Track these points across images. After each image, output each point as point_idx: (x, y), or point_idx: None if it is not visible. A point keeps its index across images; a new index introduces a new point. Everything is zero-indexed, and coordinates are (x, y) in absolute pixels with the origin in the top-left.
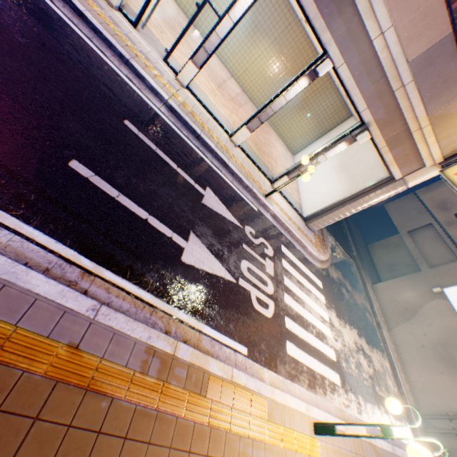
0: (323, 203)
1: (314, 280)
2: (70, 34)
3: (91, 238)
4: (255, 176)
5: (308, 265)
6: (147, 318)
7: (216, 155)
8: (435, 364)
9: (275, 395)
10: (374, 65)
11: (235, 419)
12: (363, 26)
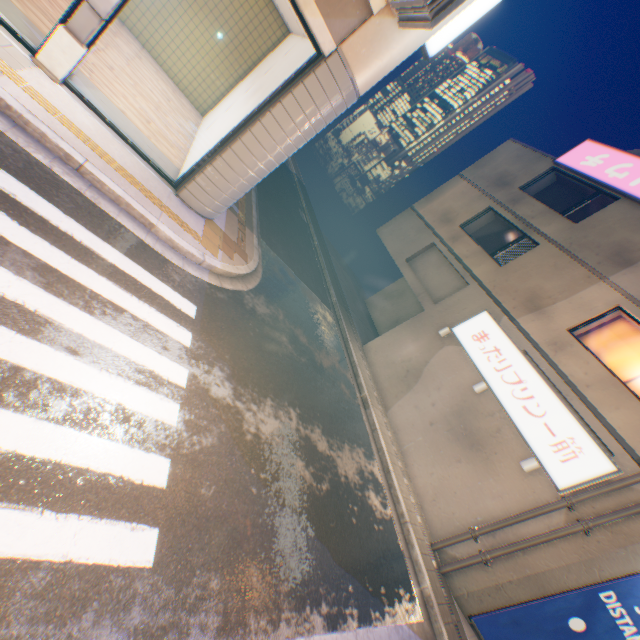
0: (214, 147)
1: (163, 296)
2: None
3: None
4: None
5: (149, 262)
6: None
7: None
8: (450, 449)
9: None
10: None
11: None
12: None
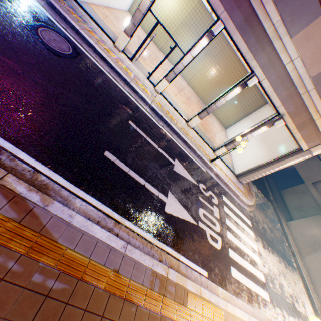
0: (250, 164)
1: (245, 220)
2: (99, 72)
3: (118, 200)
4: (203, 147)
5: (240, 209)
6: (149, 251)
7: (179, 136)
8: None
9: (227, 307)
10: (286, 79)
11: None
12: (278, 56)
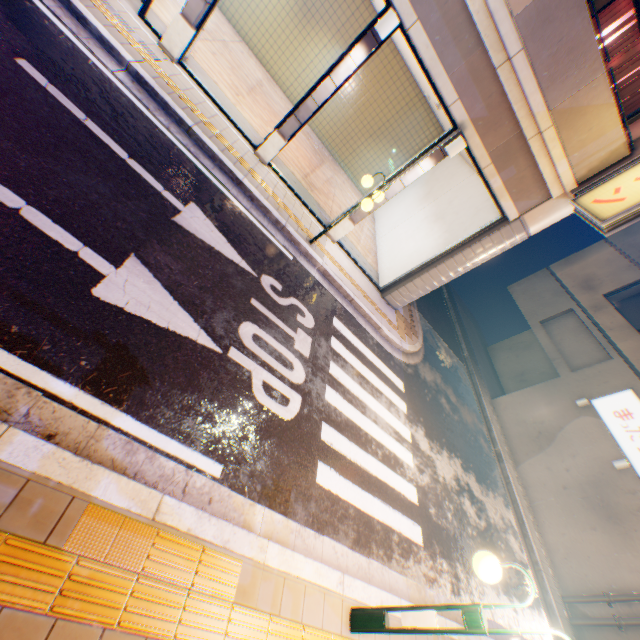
0: (409, 264)
1: (390, 378)
2: None
3: None
4: (295, 211)
5: (381, 355)
6: None
7: (221, 164)
8: (583, 515)
9: (267, 554)
10: (464, 24)
11: (141, 601)
12: None
